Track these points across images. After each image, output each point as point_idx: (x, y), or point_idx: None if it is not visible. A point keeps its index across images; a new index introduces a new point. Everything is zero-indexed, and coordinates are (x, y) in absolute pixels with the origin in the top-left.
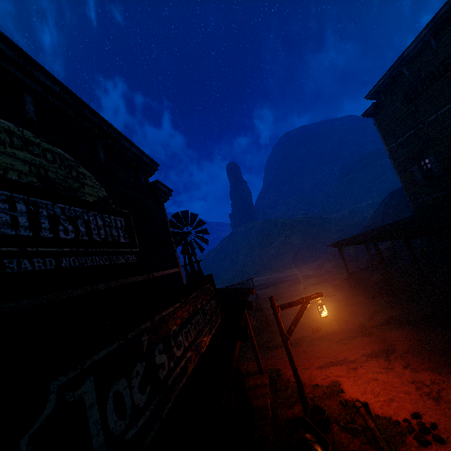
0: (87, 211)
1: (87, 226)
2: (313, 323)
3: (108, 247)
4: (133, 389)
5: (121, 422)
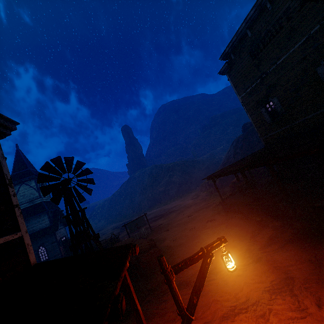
0: None
1: None
2: None
3: None
4: None
5: None
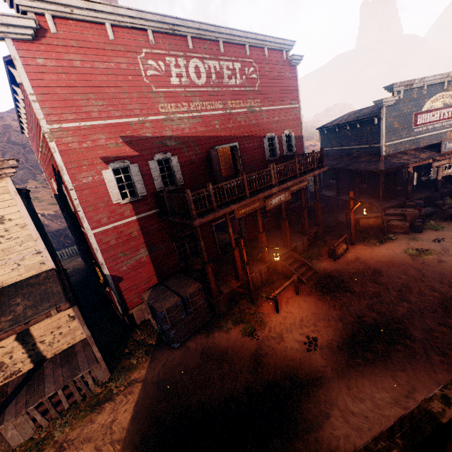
0: None
1: (451, 113)
2: None
3: None
4: (451, 145)
5: (449, 146)
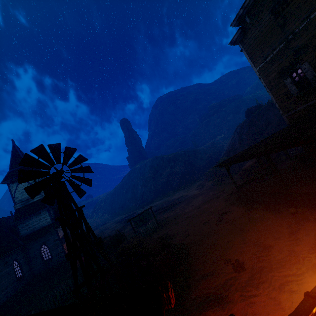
0: None
1: None
2: (229, 254)
3: None
4: None
5: None
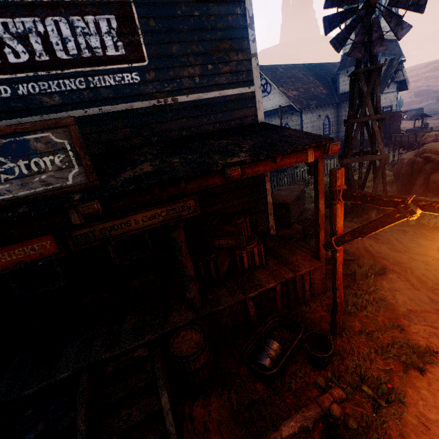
0: (42, 19)
1: (46, 42)
2: None
3: (84, 66)
4: None
5: None
